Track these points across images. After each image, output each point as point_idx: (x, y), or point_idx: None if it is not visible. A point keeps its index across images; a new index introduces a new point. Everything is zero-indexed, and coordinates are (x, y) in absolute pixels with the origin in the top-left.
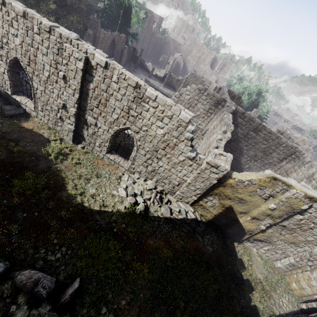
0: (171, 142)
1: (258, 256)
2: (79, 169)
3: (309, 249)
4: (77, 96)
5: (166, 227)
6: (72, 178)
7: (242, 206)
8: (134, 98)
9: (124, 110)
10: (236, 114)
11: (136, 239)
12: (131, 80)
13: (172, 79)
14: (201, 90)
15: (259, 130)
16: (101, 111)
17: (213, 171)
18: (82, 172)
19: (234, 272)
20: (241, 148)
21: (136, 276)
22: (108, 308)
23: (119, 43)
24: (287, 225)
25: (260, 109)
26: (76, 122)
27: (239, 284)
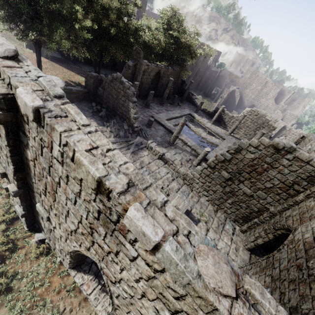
0: None
1: None
2: None
3: None
4: (11, 167)
5: None
6: None
7: None
8: (99, 213)
9: (83, 223)
10: None
11: None
12: (84, 169)
13: (224, 116)
14: (280, 149)
15: None
16: (51, 204)
17: None
18: None
19: None
20: None
21: None
22: None
23: (165, 76)
24: None
25: None
26: (26, 204)
27: None
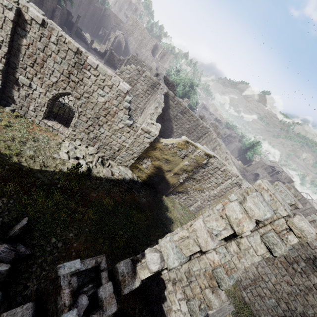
0: (112, 110)
1: (179, 204)
2: (11, 131)
3: (208, 193)
4: (5, 49)
5: (107, 185)
6: (4, 139)
7: (168, 165)
8: (75, 64)
9: (64, 74)
10: (168, 97)
11: (81, 193)
12: (72, 45)
13: (113, 58)
14: (140, 71)
15: (185, 112)
16: (36, 72)
17: (146, 136)
18: (16, 135)
19: (161, 214)
20: (172, 127)
21: (82, 218)
22: (57, 239)
23: (49, 0)
24: (196, 177)
25: (191, 100)
26: (3, 80)
27: (164, 220)
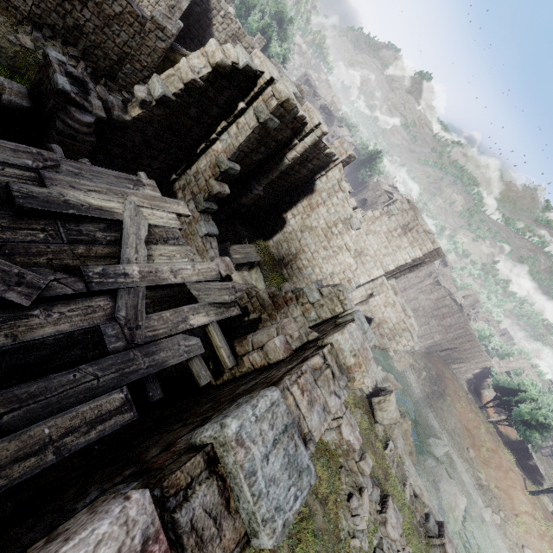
0: None
1: None
2: None
3: None
4: None
5: None
6: None
7: None
8: None
9: None
10: None
11: None
12: None
13: None
14: None
15: (239, 38)
16: None
17: (159, 35)
18: None
19: None
20: None
21: None
22: None
23: None
24: None
25: (273, 45)
26: None
27: None
